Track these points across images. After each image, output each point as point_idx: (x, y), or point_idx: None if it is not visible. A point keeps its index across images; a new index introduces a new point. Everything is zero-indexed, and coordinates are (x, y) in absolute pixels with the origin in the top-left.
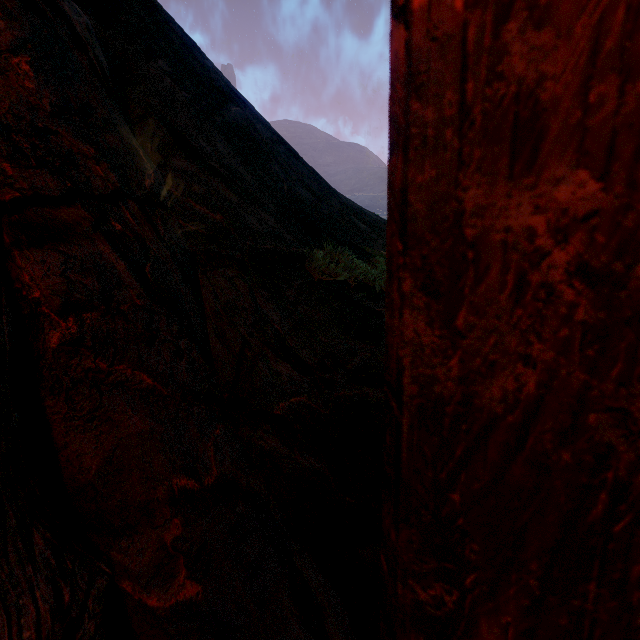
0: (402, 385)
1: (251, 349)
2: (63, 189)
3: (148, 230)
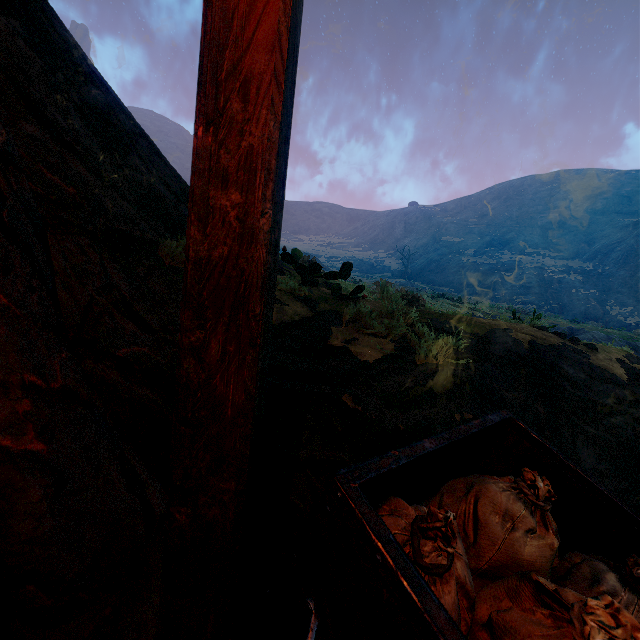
0: (189, 253)
1: (98, 305)
2: None
3: (4, 182)
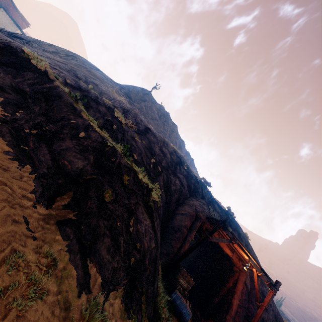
0: None
1: None
2: (241, 305)
3: (244, 310)
